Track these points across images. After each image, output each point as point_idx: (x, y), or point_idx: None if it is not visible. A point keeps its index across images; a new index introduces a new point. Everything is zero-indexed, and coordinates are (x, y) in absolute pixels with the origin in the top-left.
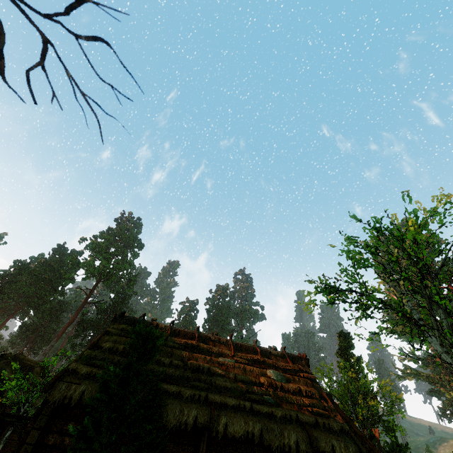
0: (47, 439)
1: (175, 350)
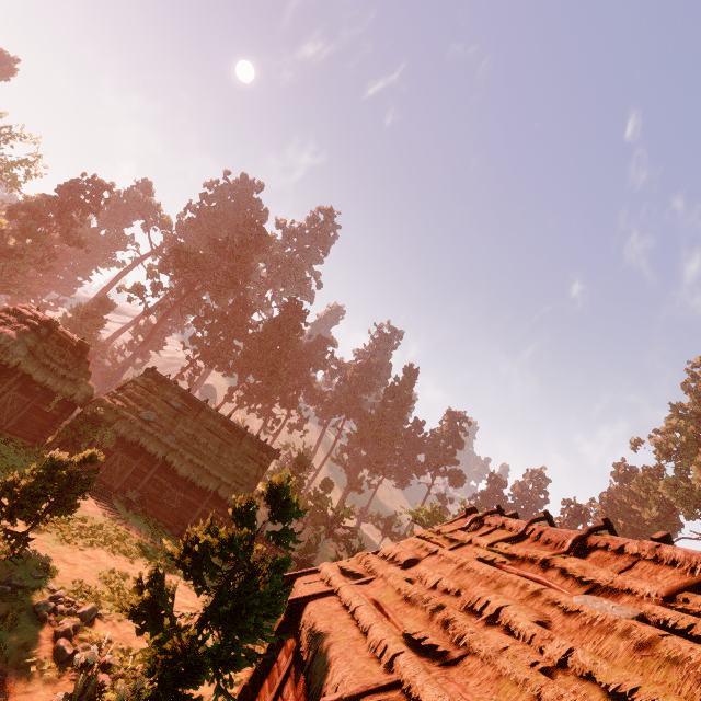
0: (280, 652)
1: (472, 563)
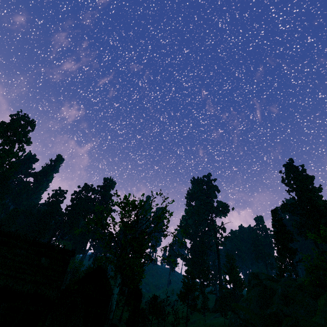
0: None
1: None
